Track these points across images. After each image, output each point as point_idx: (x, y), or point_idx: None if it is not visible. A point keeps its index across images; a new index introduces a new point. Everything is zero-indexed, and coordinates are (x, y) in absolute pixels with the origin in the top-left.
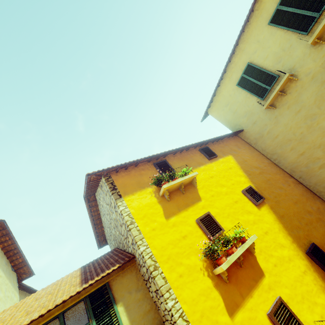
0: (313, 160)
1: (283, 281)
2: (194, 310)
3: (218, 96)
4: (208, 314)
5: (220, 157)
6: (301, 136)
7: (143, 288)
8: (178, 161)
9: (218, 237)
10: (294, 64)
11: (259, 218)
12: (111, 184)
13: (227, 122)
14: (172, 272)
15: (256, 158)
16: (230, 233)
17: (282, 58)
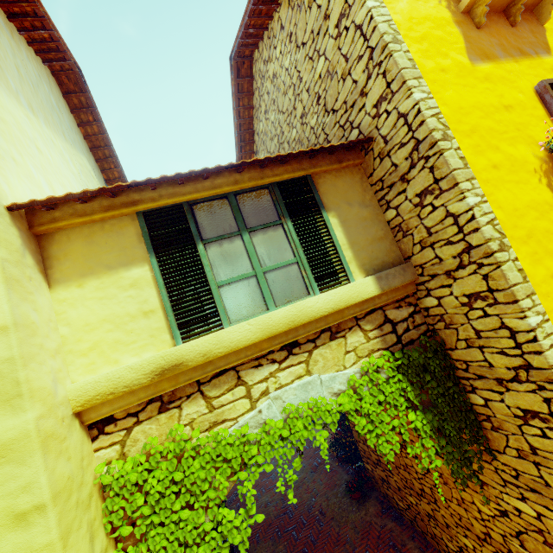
0: None
1: None
2: (516, 223)
3: None
4: (540, 238)
5: None
6: None
7: (374, 205)
8: None
9: None
10: None
11: None
12: None
13: None
14: (479, 156)
15: None
16: None
17: None
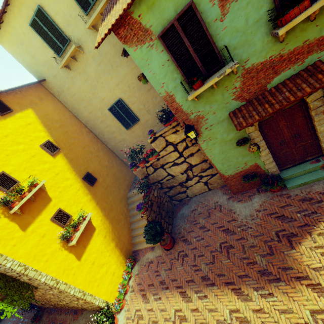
0: (97, 117)
1: (64, 198)
2: None
3: (8, 25)
4: (6, 237)
5: (17, 112)
6: (89, 99)
7: None
8: None
9: (13, 189)
10: (80, 37)
11: (54, 165)
12: None
13: (27, 65)
14: None
15: (58, 111)
16: (26, 183)
17: (71, 23)
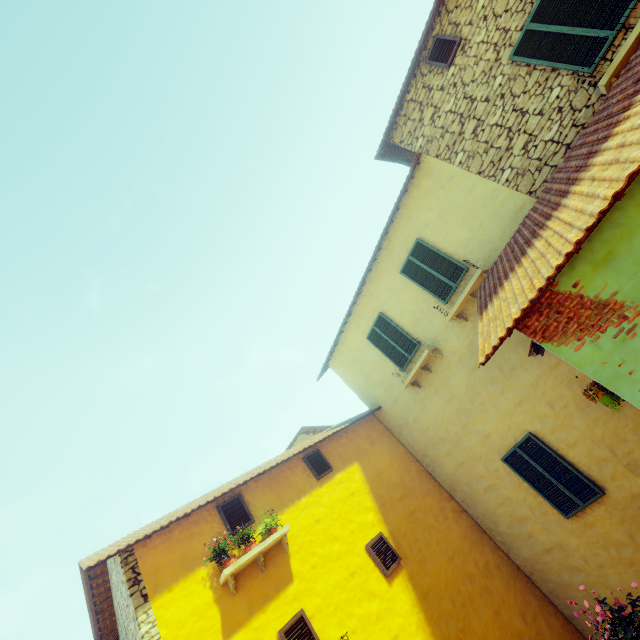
0: (475, 477)
1: None
2: None
3: (343, 345)
4: None
5: (338, 470)
6: (456, 438)
7: None
8: (263, 491)
9: None
10: (436, 335)
11: (388, 606)
12: (132, 570)
13: (358, 389)
14: None
15: (398, 462)
16: None
17: (421, 321)
